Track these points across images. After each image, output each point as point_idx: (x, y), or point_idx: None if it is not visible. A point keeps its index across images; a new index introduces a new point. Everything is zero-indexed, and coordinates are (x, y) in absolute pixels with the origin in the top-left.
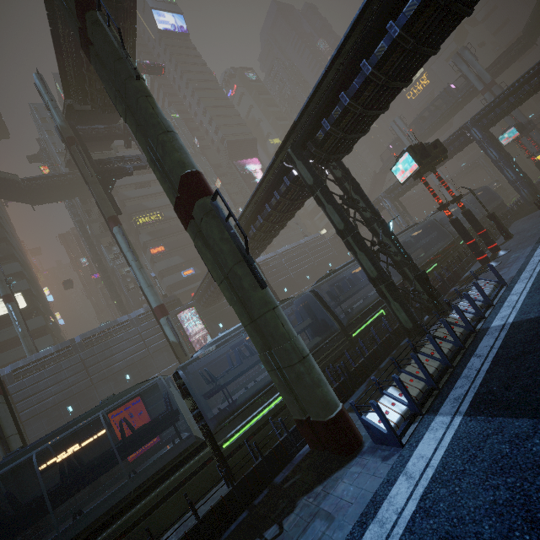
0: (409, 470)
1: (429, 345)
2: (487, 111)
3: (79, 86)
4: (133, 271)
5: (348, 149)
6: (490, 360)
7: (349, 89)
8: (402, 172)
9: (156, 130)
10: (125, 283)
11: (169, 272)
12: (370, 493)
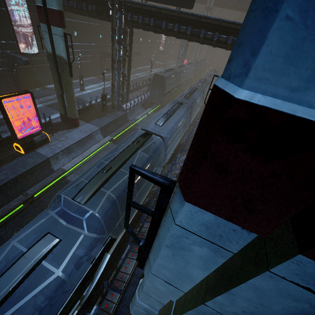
0: None
1: None
2: None
3: None
4: None
5: None
6: None
7: None
8: None
9: None
10: None
11: None
12: None
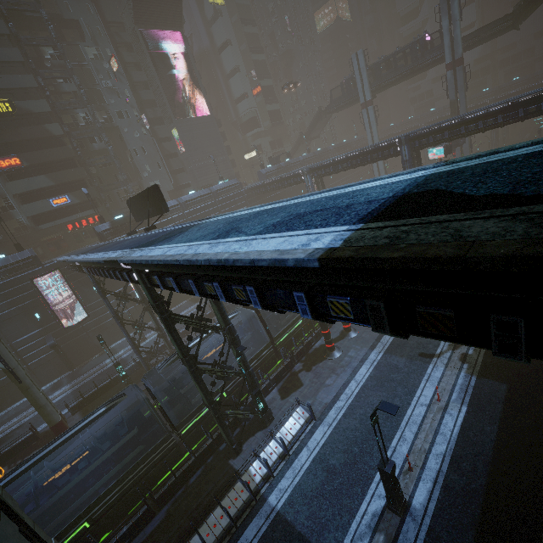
0: None
1: (211, 520)
2: (422, 135)
3: None
4: None
5: None
6: None
7: (181, 281)
8: None
9: None
10: None
11: (30, 196)
12: None
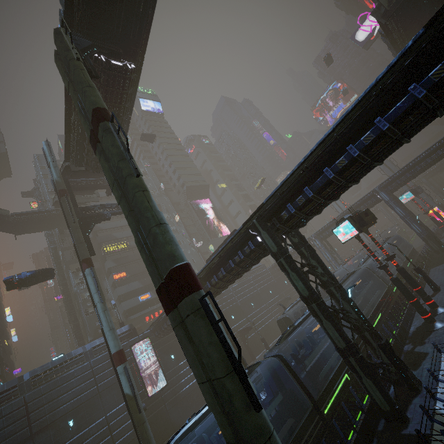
0: None
1: None
2: (390, 181)
3: (79, 154)
4: (97, 311)
5: (305, 222)
6: None
7: (313, 185)
8: (343, 234)
9: (150, 222)
10: (85, 308)
11: (127, 296)
12: None
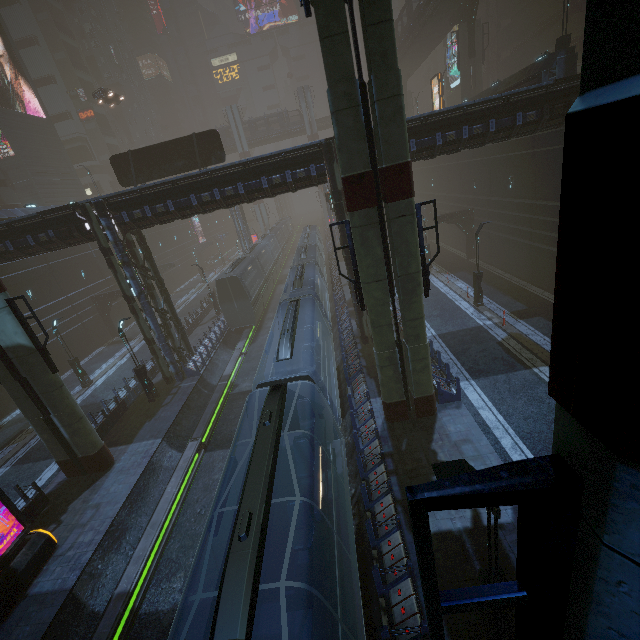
0: (479, 406)
1: None
2: None
3: None
4: None
5: None
6: (451, 354)
7: (419, 141)
8: None
9: (400, 85)
10: None
11: None
12: (473, 422)
